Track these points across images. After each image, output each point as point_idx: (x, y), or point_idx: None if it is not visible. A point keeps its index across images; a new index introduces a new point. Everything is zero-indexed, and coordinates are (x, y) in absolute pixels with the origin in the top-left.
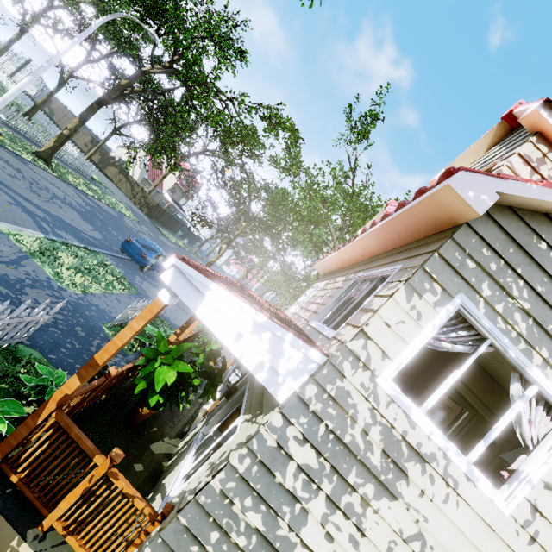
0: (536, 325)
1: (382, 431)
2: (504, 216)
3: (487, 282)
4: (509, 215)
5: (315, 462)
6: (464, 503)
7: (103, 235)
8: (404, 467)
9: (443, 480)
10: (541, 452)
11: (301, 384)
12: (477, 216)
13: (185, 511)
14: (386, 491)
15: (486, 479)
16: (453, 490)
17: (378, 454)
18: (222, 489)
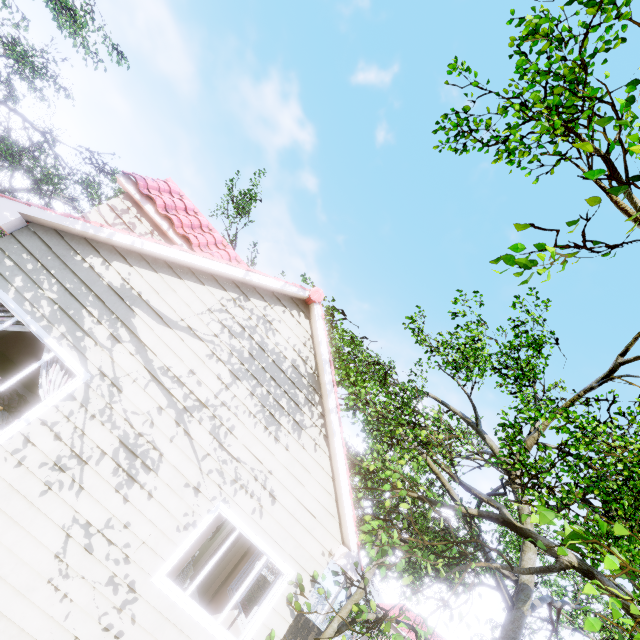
0: (61, 310)
1: None
2: (49, 235)
3: (22, 277)
4: (53, 234)
5: None
6: None
7: None
8: None
9: None
10: (46, 399)
11: None
12: (2, 226)
13: None
14: None
15: None
16: None
17: None
18: None
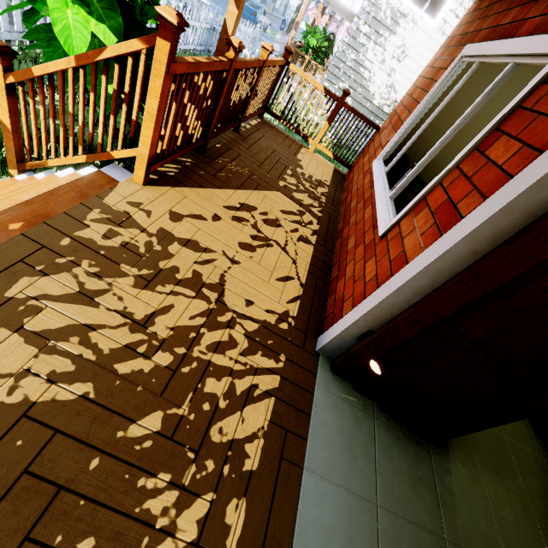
0: None
1: (390, 11)
2: None
3: None
4: None
5: (369, 31)
6: (419, 28)
7: (221, 7)
8: (398, 22)
9: (412, 22)
10: None
11: (362, 3)
12: None
13: (333, 60)
14: (392, 33)
15: (428, 17)
16: (415, 25)
17: (389, 20)
18: (342, 50)
